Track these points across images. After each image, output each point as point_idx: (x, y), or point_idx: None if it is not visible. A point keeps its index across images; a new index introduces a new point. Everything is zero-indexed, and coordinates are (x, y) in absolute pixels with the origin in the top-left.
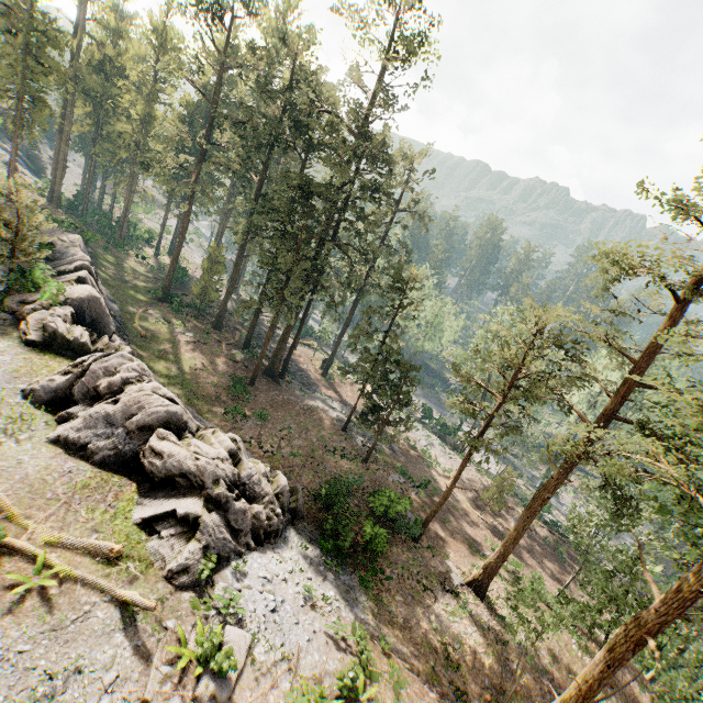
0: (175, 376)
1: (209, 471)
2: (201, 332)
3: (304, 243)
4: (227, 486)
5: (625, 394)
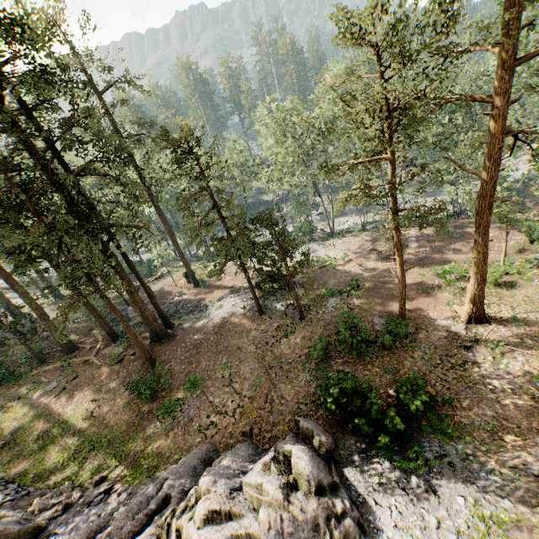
0: (77, 447)
1: None
2: (61, 370)
3: (36, 202)
4: None
5: (518, 23)
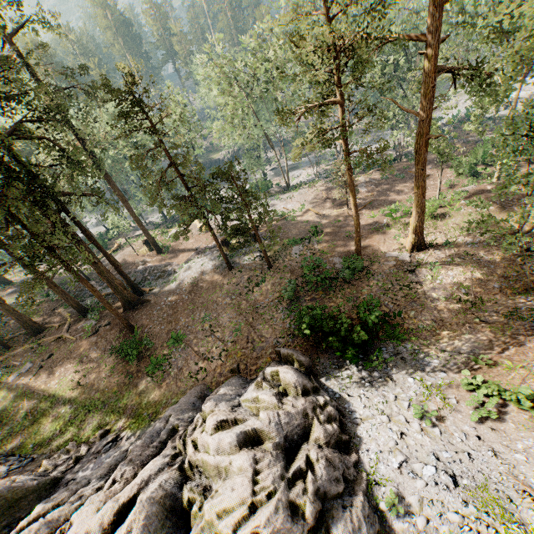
0: (71, 414)
1: (281, 527)
2: (32, 352)
3: None
4: (292, 478)
5: None
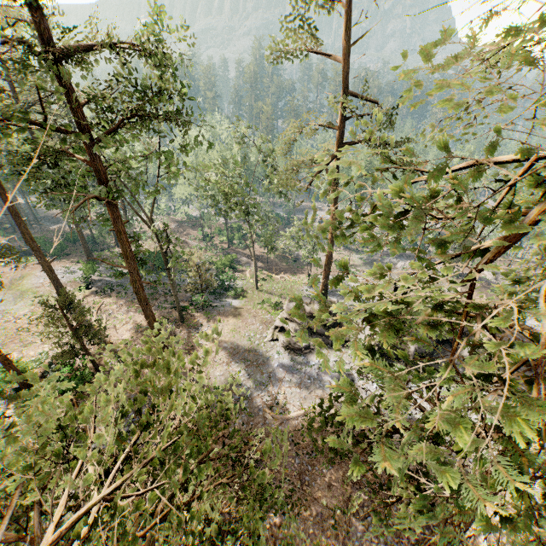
0: None
1: None
2: None
3: None
4: None
5: None
